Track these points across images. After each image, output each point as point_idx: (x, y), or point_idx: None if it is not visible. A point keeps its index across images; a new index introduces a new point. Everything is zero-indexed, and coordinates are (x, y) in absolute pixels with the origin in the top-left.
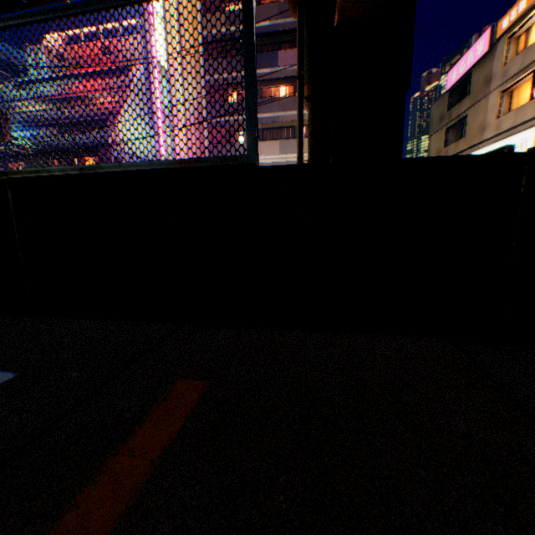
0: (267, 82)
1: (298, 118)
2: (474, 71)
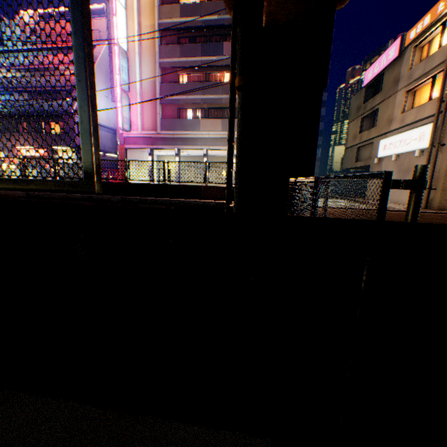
0: (213, 68)
1: (230, 105)
2: (386, 72)
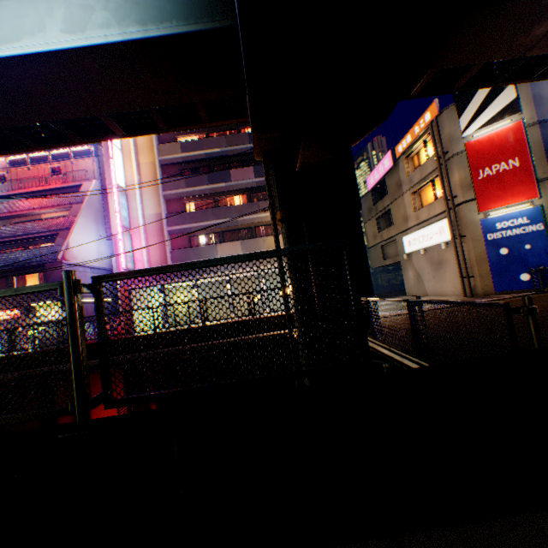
0: (222, 193)
1: (275, 235)
2: (386, 178)
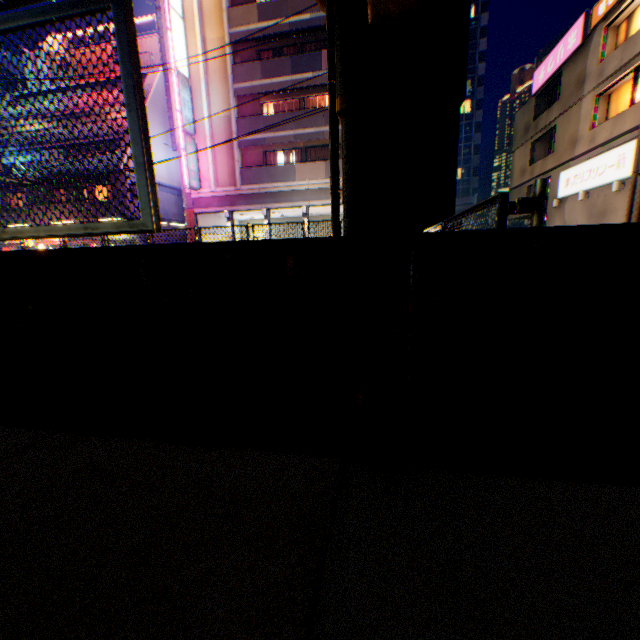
0: (309, 89)
1: (331, 138)
2: (565, 70)
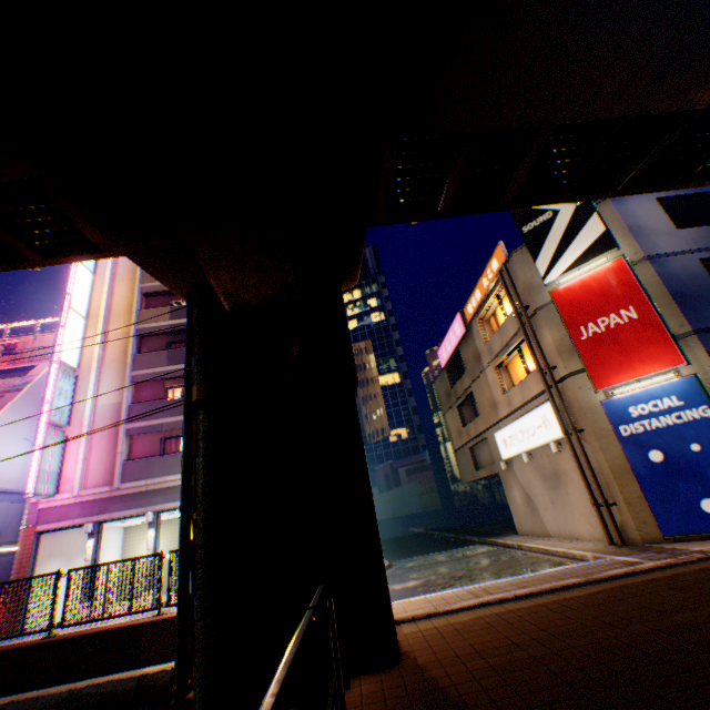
0: None
1: (185, 433)
2: (461, 348)
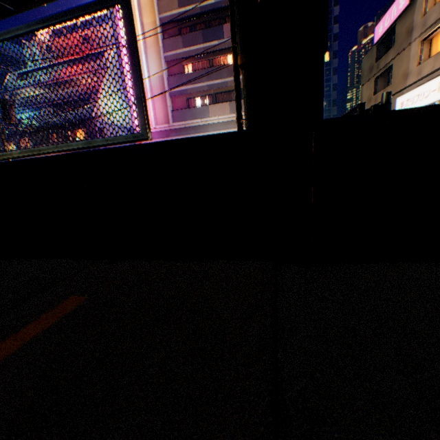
0: (216, 53)
1: (235, 84)
2: (397, 24)
